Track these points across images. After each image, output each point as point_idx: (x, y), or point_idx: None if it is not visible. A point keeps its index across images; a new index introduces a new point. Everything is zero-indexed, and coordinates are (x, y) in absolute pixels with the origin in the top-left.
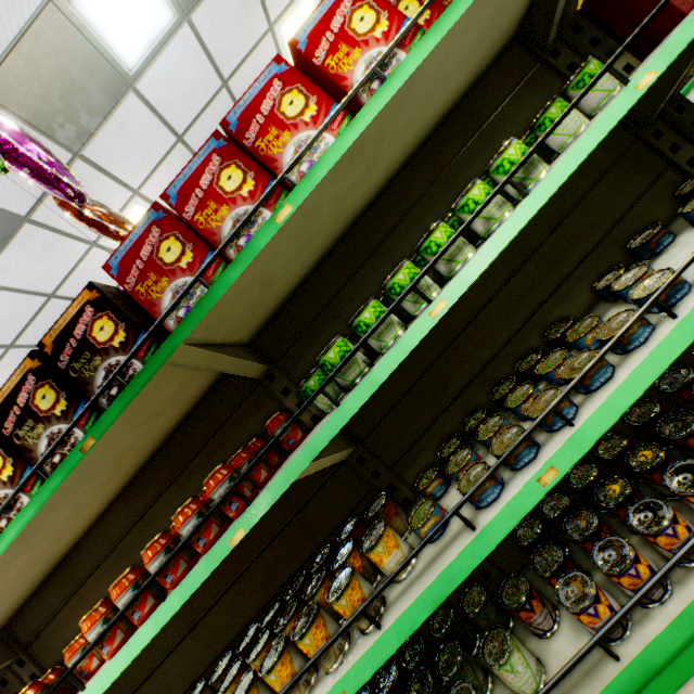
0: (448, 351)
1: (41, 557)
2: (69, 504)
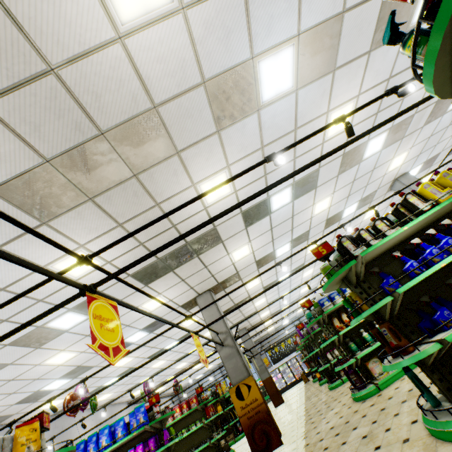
0: (179, 447)
1: None
2: None
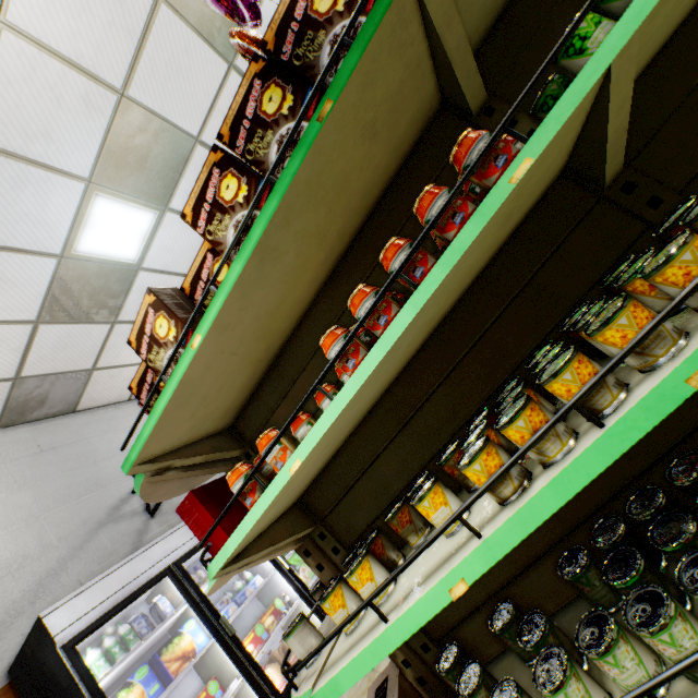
0: None
1: (265, 327)
2: (296, 237)
